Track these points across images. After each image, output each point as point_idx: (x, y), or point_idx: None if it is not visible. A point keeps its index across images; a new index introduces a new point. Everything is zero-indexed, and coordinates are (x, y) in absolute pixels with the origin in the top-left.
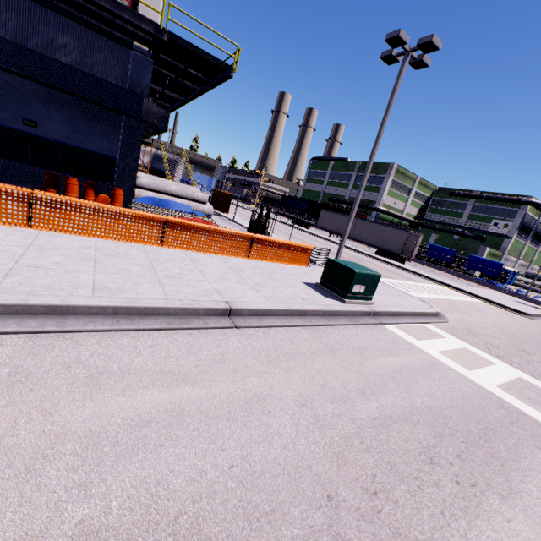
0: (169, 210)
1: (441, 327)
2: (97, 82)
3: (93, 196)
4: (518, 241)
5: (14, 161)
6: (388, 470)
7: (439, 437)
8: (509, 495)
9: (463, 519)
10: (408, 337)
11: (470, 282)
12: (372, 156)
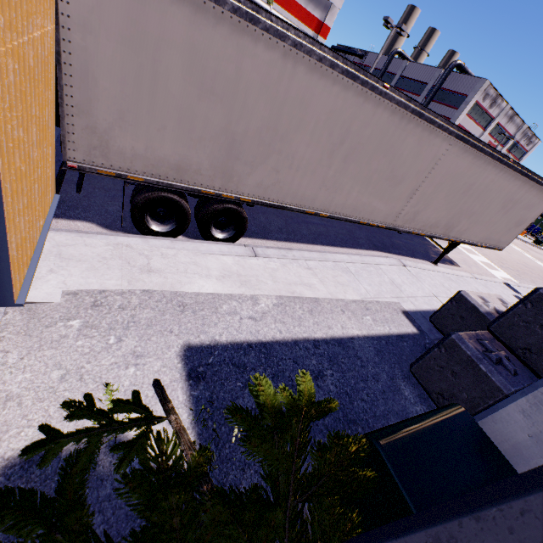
0: None
1: None
2: None
3: None
4: None
5: None
6: None
7: None
8: None
9: None
10: None
11: None
12: None
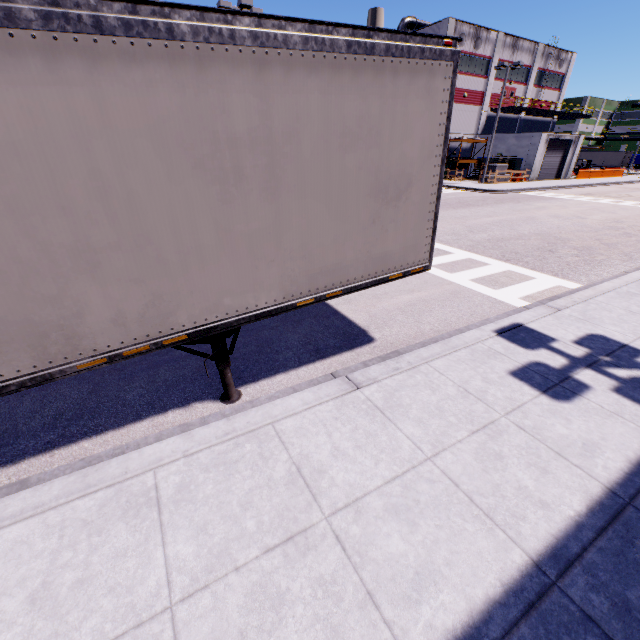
0: None
1: None
2: None
3: None
4: None
5: None
6: None
7: None
8: None
9: None
10: None
11: None
12: None
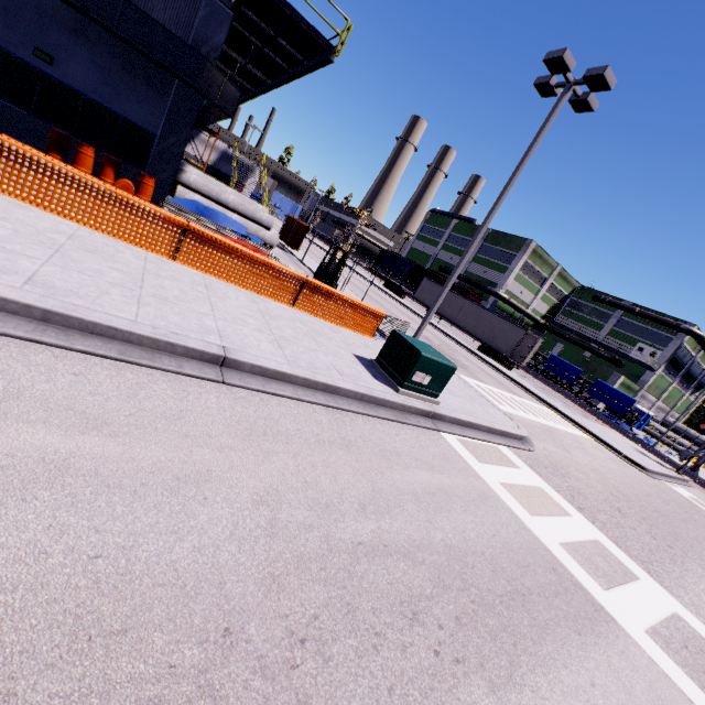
0: (214, 224)
1: (521, 455)
2: (147, 22)
3: (112, 178)
4: (663, 377)
5: (13, 103)
6: (341, 614)
7: (442, 588)
8: (504, 686)
9: (418, 704)
10: (468, 456)
11: (587, 413)
12: (491, 213)
